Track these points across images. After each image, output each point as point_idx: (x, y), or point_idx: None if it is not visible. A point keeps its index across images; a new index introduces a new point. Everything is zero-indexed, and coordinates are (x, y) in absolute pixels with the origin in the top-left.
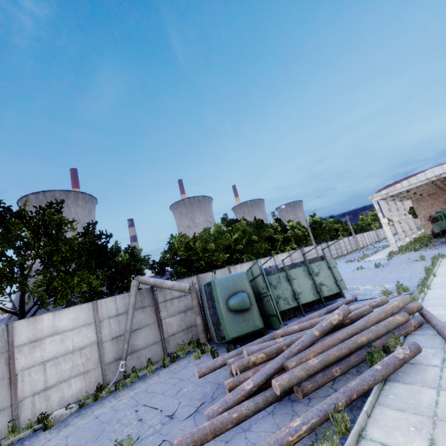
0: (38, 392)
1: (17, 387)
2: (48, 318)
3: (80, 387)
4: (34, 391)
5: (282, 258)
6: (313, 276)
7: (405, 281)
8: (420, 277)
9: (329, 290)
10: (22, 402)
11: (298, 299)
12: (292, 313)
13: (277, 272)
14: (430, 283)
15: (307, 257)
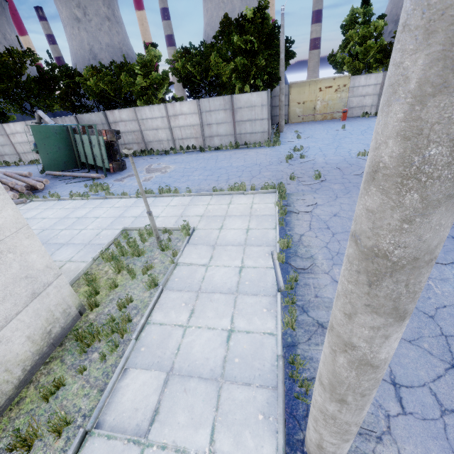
0: (23, 153)
1: (16, 149)
2: (12, 125)
3: (36, 157)
4: (22, 152)
5: (182, 107)
6: (93, 147)
7: (147, 187)
8: (155, 192)
9: (100, 162)
10: (20, 154)
11: (85, 159)
12: (90, 167)
13: (82, 133)
14: (111, 198)
15: (238, 110)
